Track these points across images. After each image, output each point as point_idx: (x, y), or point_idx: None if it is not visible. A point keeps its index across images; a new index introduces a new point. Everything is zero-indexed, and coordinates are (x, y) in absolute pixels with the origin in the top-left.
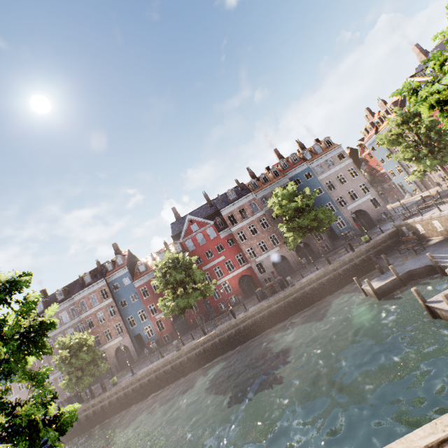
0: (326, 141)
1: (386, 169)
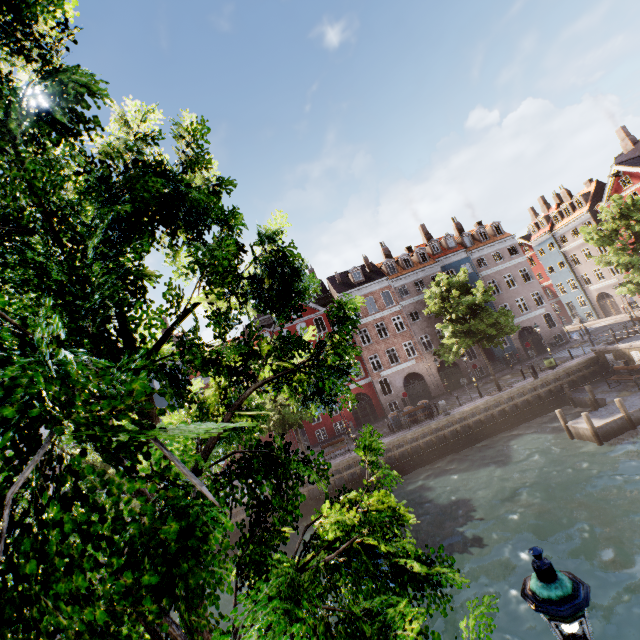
0: (495, 227)
1: (555, 281)
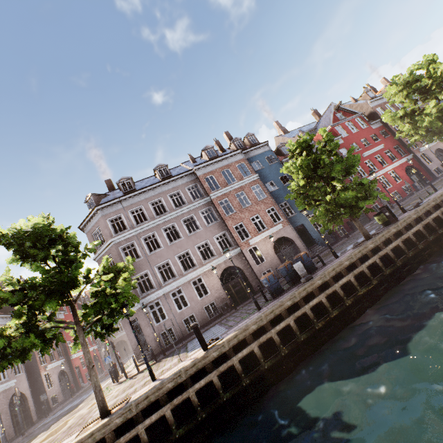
0: None
1: None
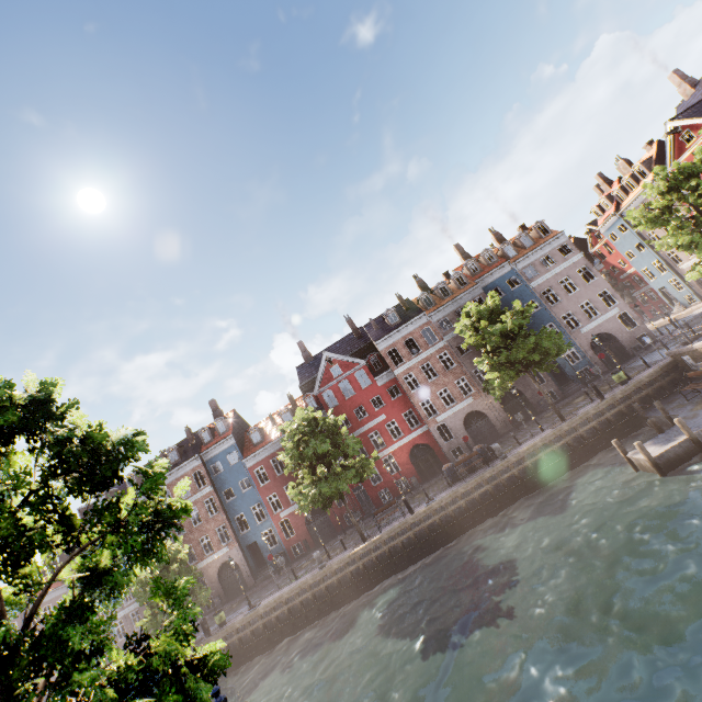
0: (539, 228)
1: (638, 266)
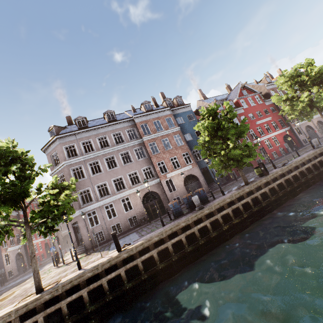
0: None
1: None
